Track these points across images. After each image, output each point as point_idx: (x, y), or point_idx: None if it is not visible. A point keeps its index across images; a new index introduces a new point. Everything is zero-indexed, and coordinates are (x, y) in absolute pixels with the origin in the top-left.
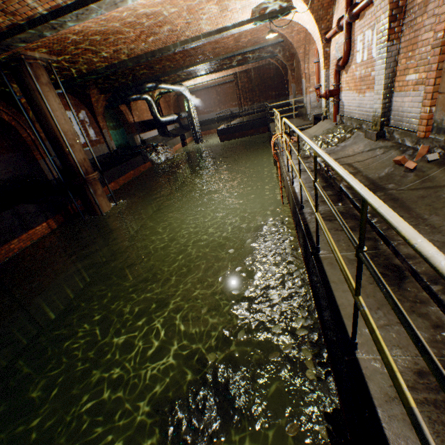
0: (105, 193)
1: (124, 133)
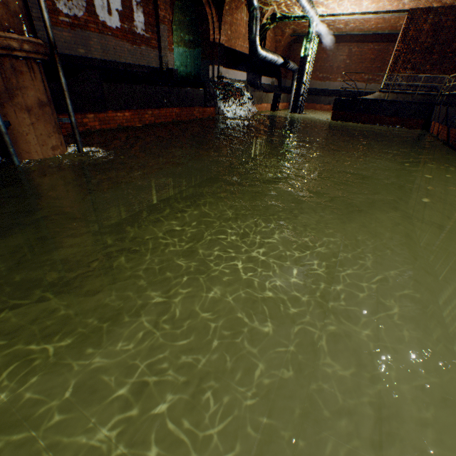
0: (53, 111)
1: (198, 57)
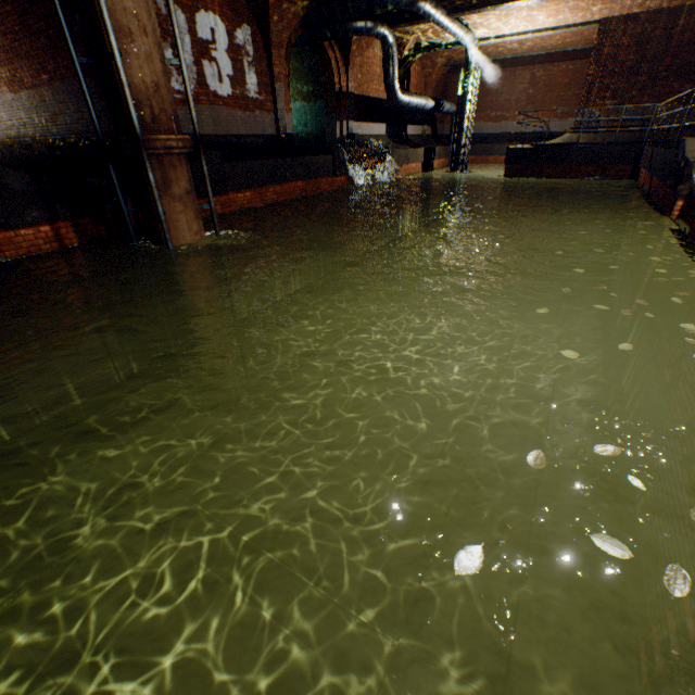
0: (196, 198)
1: (321, 113)
